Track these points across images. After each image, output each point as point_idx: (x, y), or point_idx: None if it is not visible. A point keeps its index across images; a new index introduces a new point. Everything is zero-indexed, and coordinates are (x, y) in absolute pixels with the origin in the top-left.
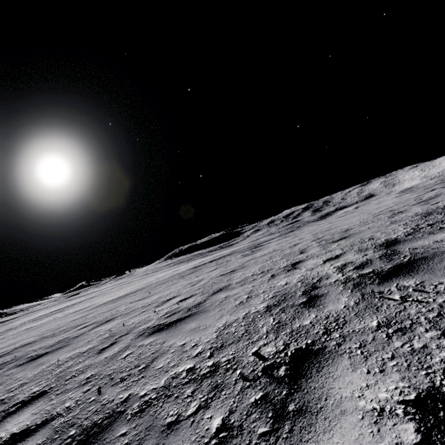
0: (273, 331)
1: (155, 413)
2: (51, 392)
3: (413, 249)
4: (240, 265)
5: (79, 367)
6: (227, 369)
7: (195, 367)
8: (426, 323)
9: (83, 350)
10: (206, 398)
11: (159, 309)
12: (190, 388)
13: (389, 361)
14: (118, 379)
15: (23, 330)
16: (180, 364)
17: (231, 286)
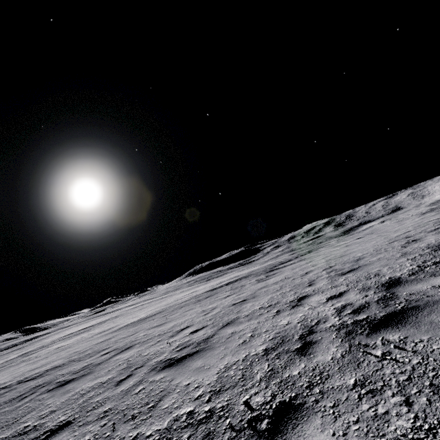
0: (265, 379)
1: None
2: (74, 423)
3: (410, 295)
4: (252, 294)
5: (99, 399)
6: (219, 416)
7: (194, 411)
8: (395, 387)
9: (103, 380)
10: None
11: (173, 339)
12: (187, 433)
13: (353, 425)
14: (130, 416)
15: (54, 349)
16: (182, 406)
17: (239, 320)
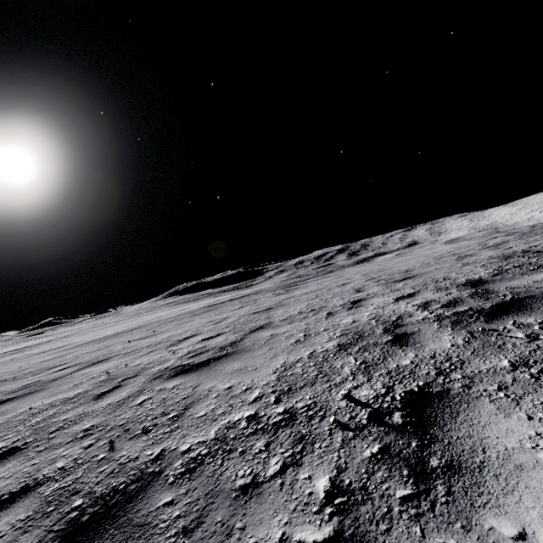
0: (361, 372)
1: (214, 473)
2: (27, 449)
3: (511, 289)
4: (278, 303)
5: (68, 416)
6: (309, 416)
7: (259, 414)
8: None
9: (69, 396)
10: (291, 452)
11: (176, 348)
12: (260, 440)
13: None
14: (138, 431)
15: None
16: (233, 411)
17: (275, 324)
